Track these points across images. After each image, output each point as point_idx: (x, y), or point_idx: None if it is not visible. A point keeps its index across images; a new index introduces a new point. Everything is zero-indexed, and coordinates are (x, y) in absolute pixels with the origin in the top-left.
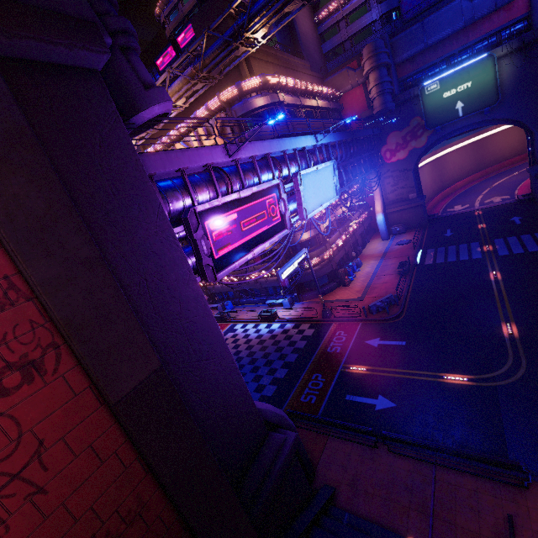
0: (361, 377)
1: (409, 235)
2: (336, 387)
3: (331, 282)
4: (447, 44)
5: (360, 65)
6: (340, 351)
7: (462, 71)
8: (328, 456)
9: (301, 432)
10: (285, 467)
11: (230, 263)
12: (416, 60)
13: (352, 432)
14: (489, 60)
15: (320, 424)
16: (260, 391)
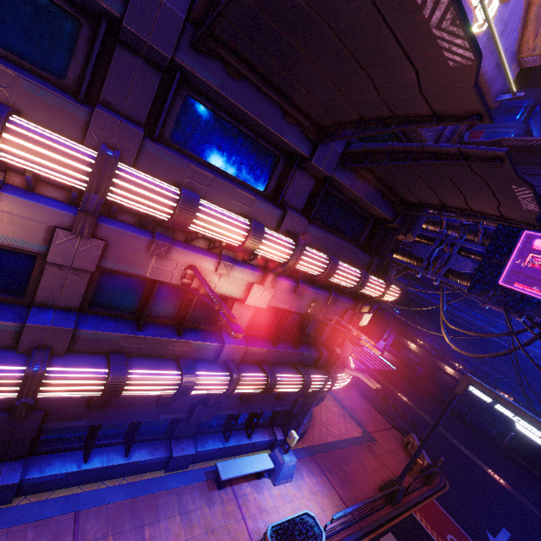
0: None
1: None
2: None
3: None
4: None
5: None
6: None
7: None
8: None
9: None
10: None
11: None
12: None
13: None
14: None
15: None
16: None
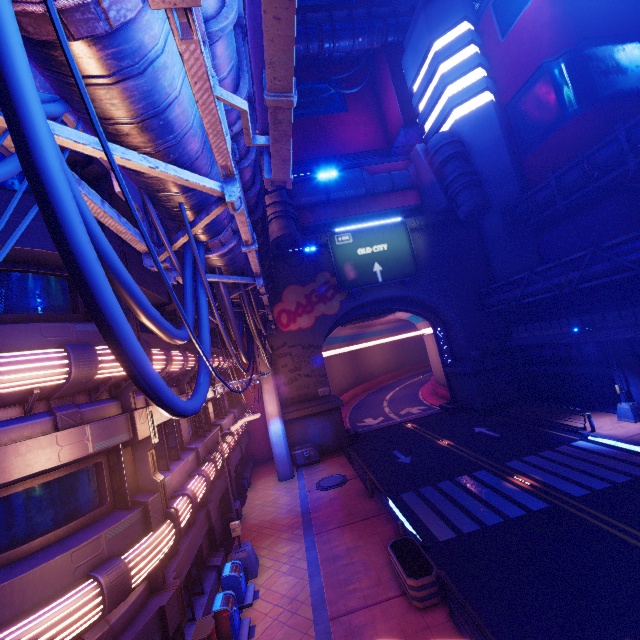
0: None
1: (333, 466)
2: None
3: None
4: (350, 206)
5: None
6: None
7: (376, 230)
8: None
9: None
10: None
11: None
12: (317, 211)
13: None
14: (402, 228)
15: None
16: None
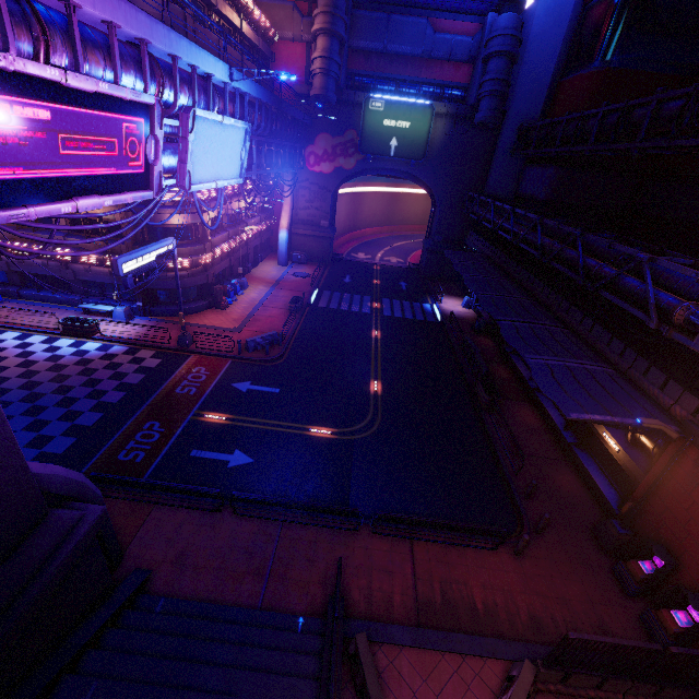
0: (218, 427)
1: (310, 269)
2: (180, 441)
3: (201, 300)
4: (403, 63)
5: (310, 15)
6: (194, 394)
7: (407, 105)
8: (149, 531)
9: (110, 503)
10: (73, 559)
11: (16, 204)
12: (371, 60)
13: (192, 496)
14: (430, 111)
15: (145, 490)
16: (39, 446)
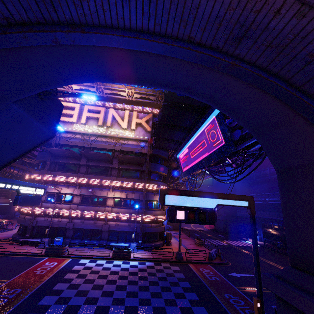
0: None
1: (177, 231)
2: None
3: (161, 240)
4: None
5: None
6: (220, 279)
7: None
8: None
9: None
10: None
11: None
12: None
13: None
14: None
15: None
16: (190, 313)
